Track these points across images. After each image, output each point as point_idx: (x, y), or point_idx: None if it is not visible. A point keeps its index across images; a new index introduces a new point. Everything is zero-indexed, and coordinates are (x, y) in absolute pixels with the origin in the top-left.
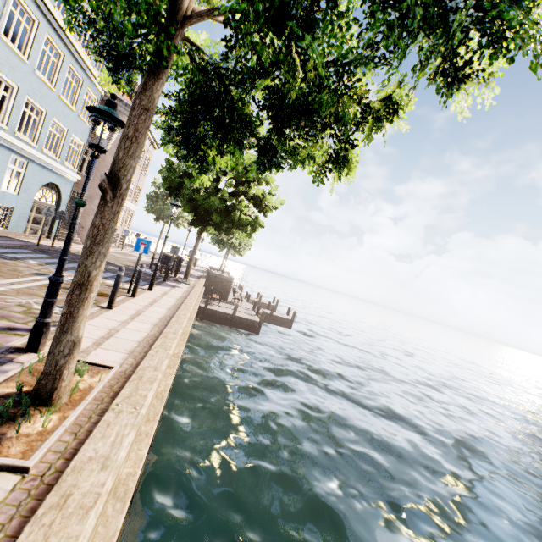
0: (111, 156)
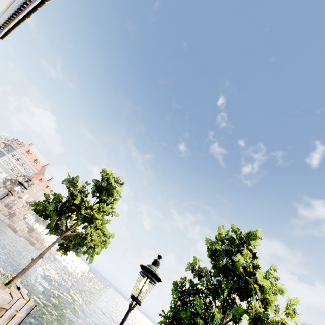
0: None
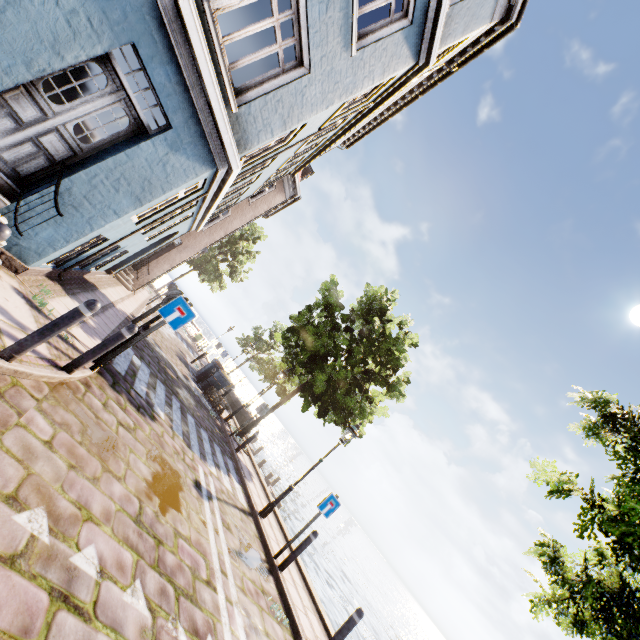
0: (240, 221)
